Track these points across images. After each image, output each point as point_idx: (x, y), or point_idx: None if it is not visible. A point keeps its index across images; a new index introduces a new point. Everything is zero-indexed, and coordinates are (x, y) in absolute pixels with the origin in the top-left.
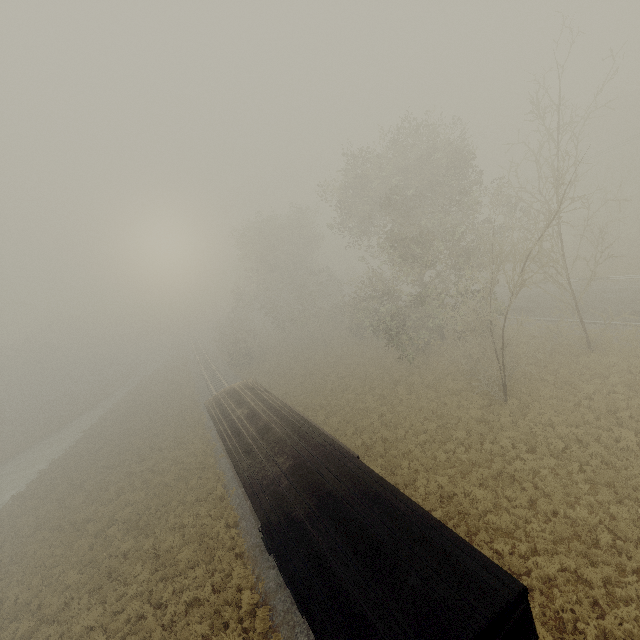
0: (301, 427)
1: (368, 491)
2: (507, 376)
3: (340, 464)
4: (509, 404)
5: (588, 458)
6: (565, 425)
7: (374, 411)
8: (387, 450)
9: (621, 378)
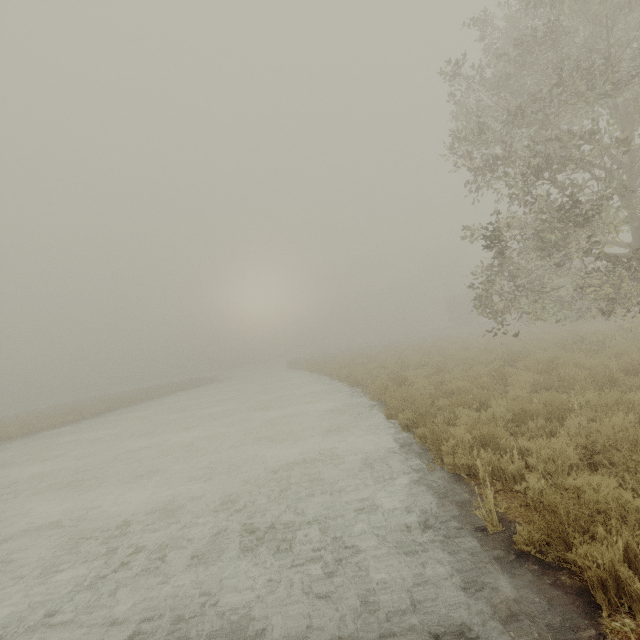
0: None
1: None
2: None
3: None
4: None
5: None
6: None
7: None
8: None
9: None
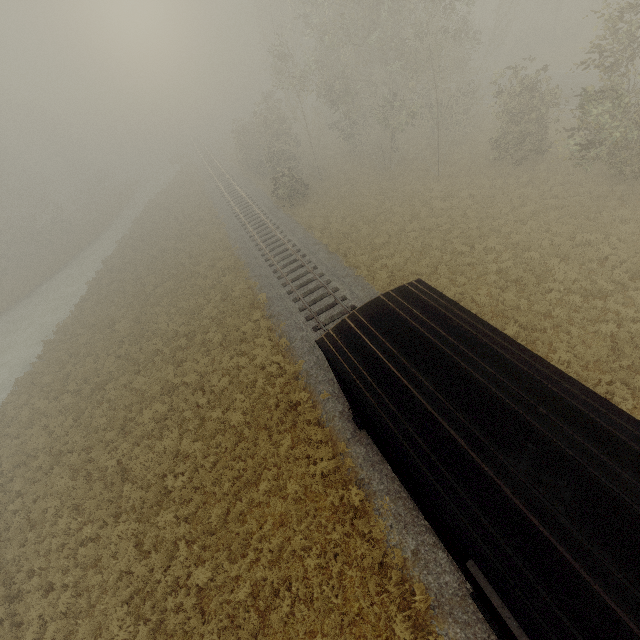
0: None
1: None
2: None
3: None
4: None
5: None
6: None
7: None
8: None
9: None
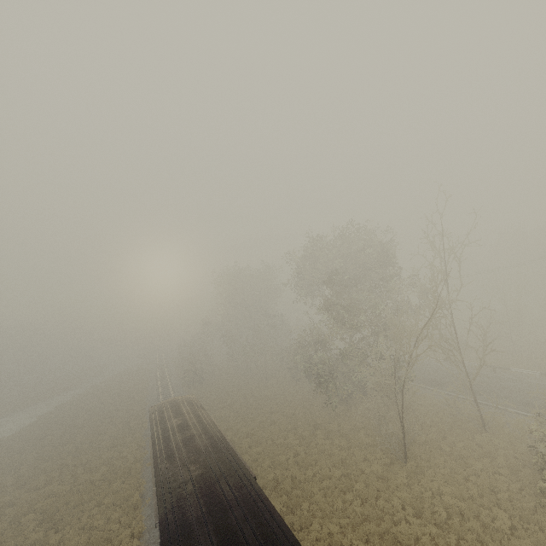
0: (219, 443)
1: (252, 507)
2: (406, 437)
3: (238, 480)
4: (407, 466)
5: (466, 533)
6: (451, 496)
7: (291, 449)
8: (293, 489)
9: (508, 461)
